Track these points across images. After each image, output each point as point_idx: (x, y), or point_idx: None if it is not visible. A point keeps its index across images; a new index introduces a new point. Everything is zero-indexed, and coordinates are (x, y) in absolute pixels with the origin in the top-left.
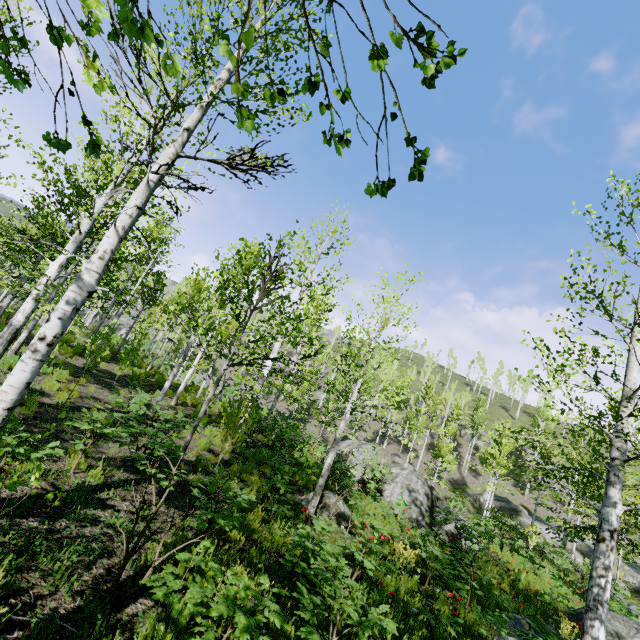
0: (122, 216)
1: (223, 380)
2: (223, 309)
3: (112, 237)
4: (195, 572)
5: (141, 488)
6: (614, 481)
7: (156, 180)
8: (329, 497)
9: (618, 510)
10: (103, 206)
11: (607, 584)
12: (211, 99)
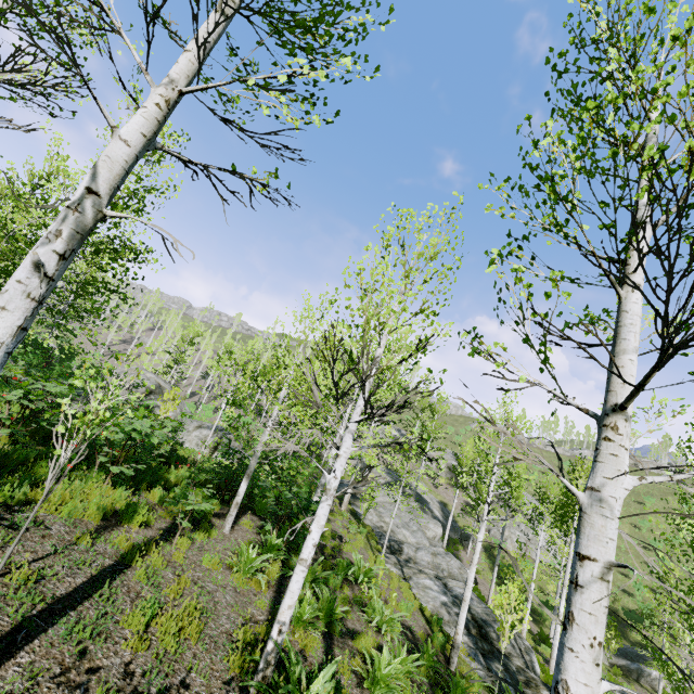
0: None
1: None
2: None
3: None
4: None
5: None
6: None
7: None
8: None
9: None
10: None
11: None
12: None
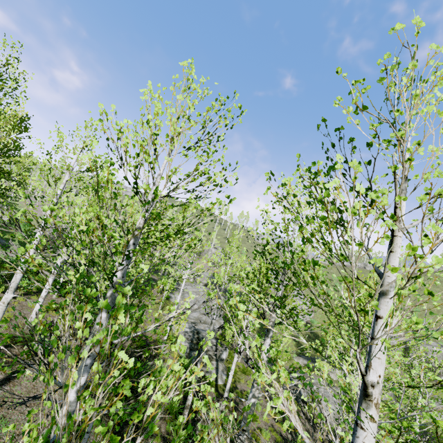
0: None
1: None
2: None
3: None
4: None
5: None
6: None
7: None
8: None
9: None
10: None
11: None
12: None
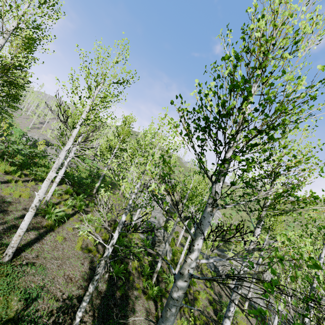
0: None
1: None
2: None
3: None
4: None
5: None
6: None
7: None
8: None
9: None
10: None
11: None
12: None
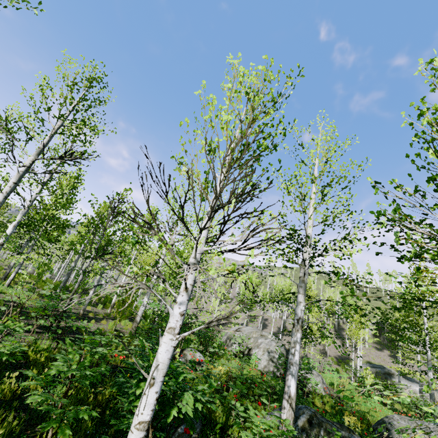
0: (6, 187)
1: (88, 270)
2: (96, 235)
3: (1, 196)
4: (37, 353)
5: (42, 334)
6: (300, 290)
7: (24, 170)
8: (189, 350)
9: (301, 306)
10: (37, 194)
11: (295, 351)
12: (51, 134)
